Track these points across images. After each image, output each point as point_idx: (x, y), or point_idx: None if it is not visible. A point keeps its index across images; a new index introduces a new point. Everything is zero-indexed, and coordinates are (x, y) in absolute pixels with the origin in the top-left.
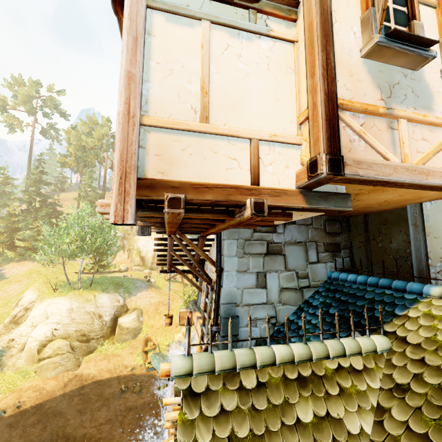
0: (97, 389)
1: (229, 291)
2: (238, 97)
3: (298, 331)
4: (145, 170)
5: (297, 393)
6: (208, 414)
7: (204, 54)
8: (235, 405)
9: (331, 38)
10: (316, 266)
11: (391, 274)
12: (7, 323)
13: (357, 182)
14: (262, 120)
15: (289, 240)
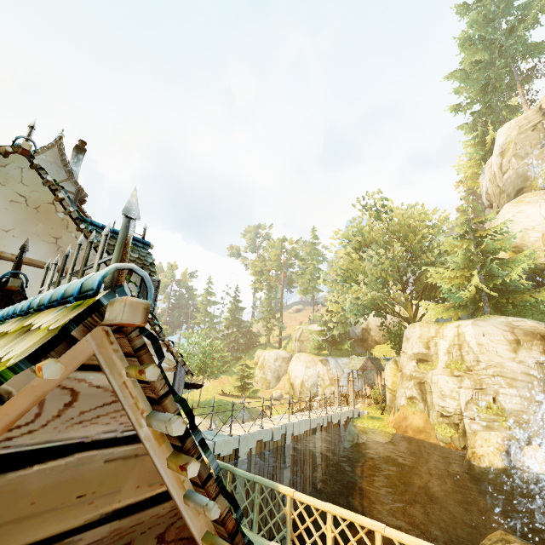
0: None
1: None
2: None
3: None
4: None
5: None
6: None
7: None
8: None
9: None
10: None
11: None
12: None
13: None
14: None
15: None
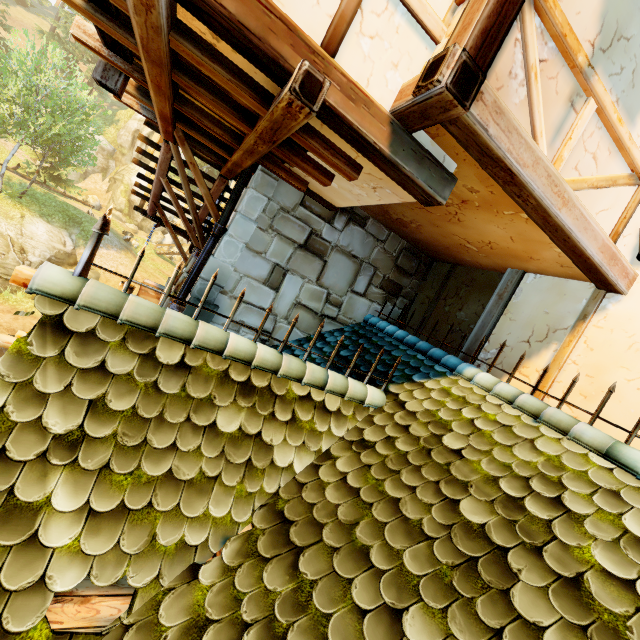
0: None
1: (221, 266)
2: None
3: None
4: None
5: (232, 397)
6: (73, 363)
7: None
8: (126, 371)
9: None
10: (358, 300)
11: (437, 340)
12: None
13: (477, 152)
14: None
15: (343, 246)
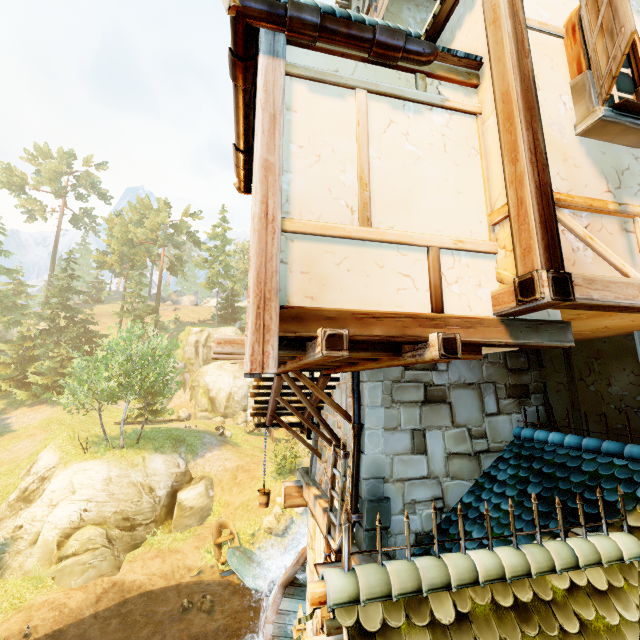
0: (145, 606)
1: (374, 458)
2: (408, 189)
3: (482, 522)
4: (288, 295)
5: (518, 630)
6: None
7: (361, 134)
8: None
9: (537, 111)
10: (497, 420)
11: (621, 435)
12: (14, 501)
13: (586, 308)
14: (441, 220)
15: (456, 381)
